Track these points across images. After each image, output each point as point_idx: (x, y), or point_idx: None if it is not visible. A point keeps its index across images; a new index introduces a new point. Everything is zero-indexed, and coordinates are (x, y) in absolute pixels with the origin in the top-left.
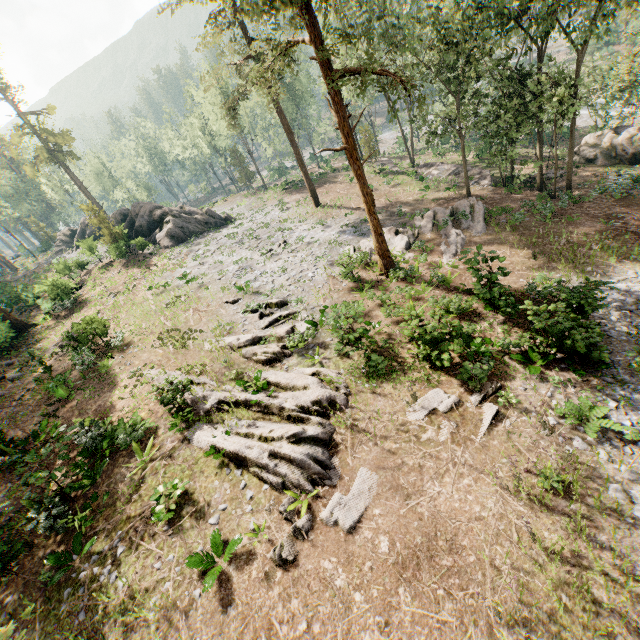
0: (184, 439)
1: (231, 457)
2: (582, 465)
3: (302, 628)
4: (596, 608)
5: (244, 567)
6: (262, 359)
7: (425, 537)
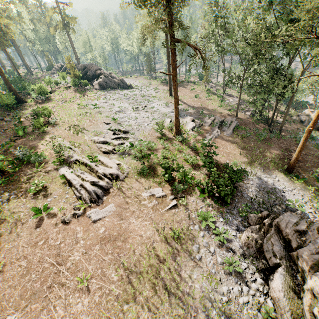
0: (56, 168)
1: (68, 181)
2: (191, 234)
3: (57, 243)
4: (157, 276)
5: (50, 218)
6: (102, 150)
7: (117, 234)
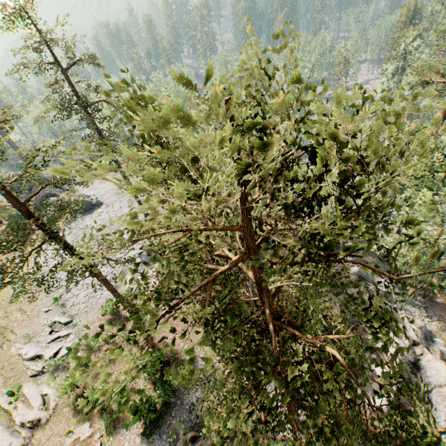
0: None
1: None
2: None
3: None
4: None
5: None
6: (29, 375)
7: None
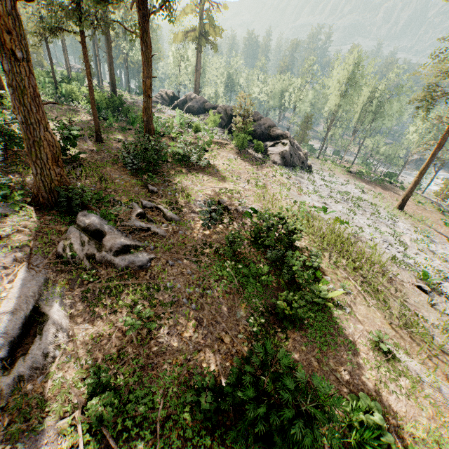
0: None
1: None
2: None
3: None
4: None
5: None
6: None
7: None
